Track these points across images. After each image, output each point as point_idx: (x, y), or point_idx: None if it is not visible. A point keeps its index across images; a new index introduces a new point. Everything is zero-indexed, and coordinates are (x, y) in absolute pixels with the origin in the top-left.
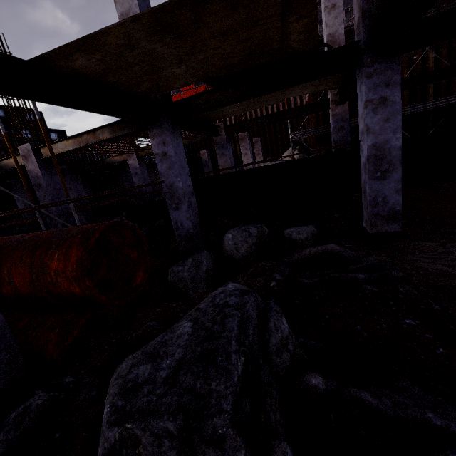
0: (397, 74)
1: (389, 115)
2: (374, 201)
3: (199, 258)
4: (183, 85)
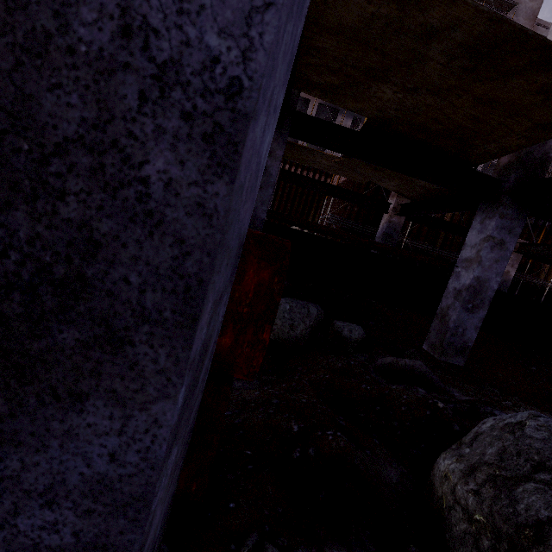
0: (519, 227)
1: (500, 257)
2: (455, 329)
3: None
4: (354, 109)
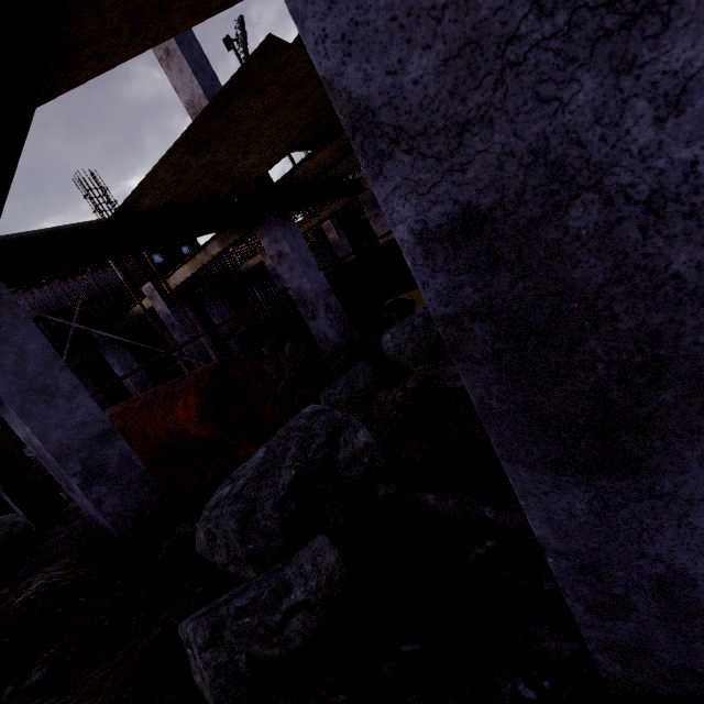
0: None
1: None
2: None
3: (354, 373)
4: (268, 168)
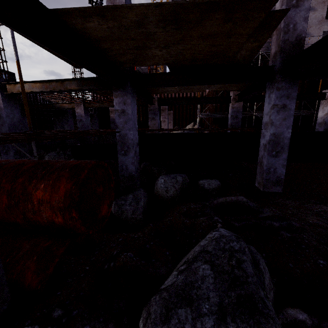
0: (294, 92)
1: (286, 116)
2: (268, 170)
3: (138, 195)
4: (153, 64)
